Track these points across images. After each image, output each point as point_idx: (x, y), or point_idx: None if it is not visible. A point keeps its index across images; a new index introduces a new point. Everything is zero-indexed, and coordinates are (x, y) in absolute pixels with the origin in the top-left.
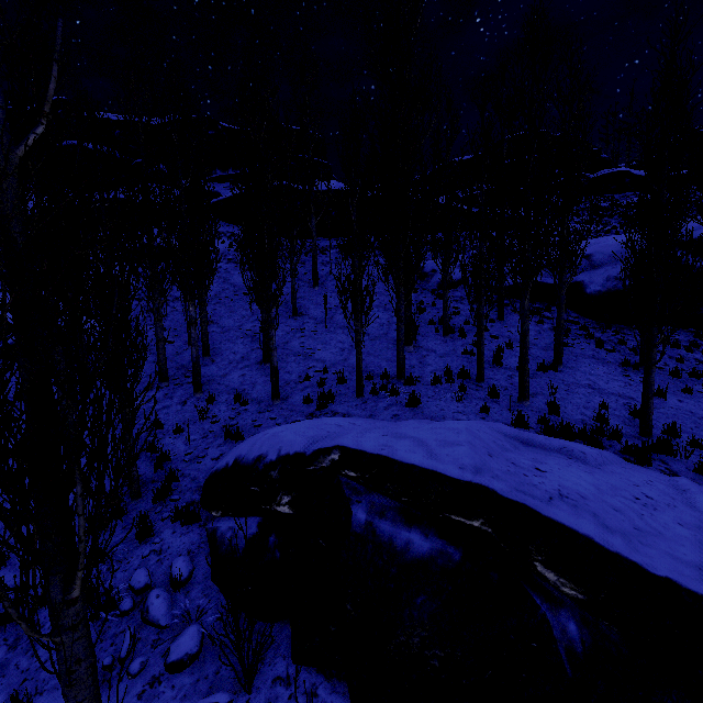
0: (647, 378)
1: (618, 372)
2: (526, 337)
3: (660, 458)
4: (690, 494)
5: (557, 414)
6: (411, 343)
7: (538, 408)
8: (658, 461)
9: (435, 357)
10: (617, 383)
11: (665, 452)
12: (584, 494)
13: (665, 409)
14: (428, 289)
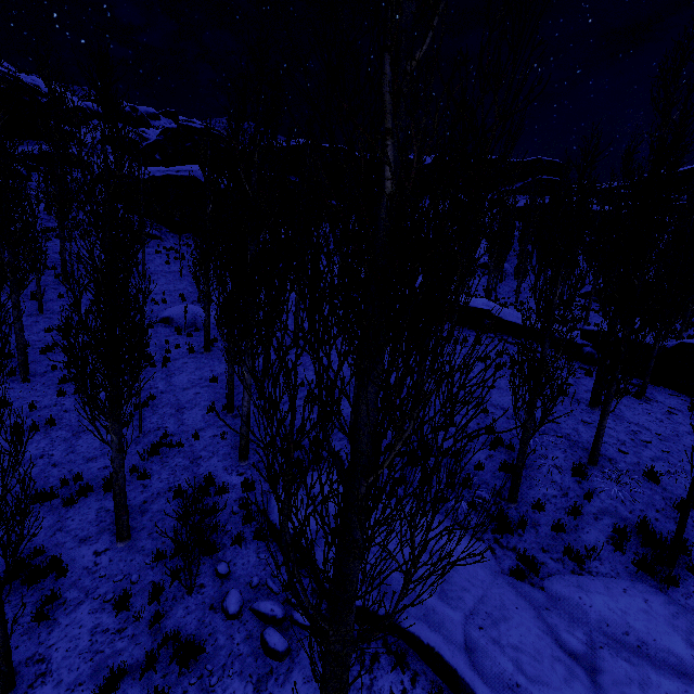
0: None
1: None
2: None
3: None
4: None
5: None
6: None
7: None
8: None
9: None
10: None
11: None
12: None
13: None
14: None
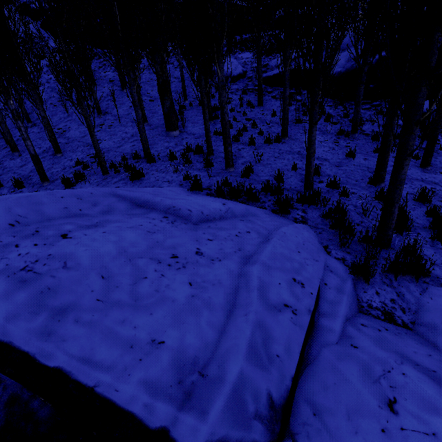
0: (309, 137)
1: (331, 140)
2: (224, 109)
3: (304, 208)
4: (266, 244)
5: (247, 177)
6: (174, 128)
7: (238, 173)
8: (299, 211)
9: (191, 139)
10: (323, 149)
11: (310, 202)
12: (76, 262)
13: (347, 166)
14: (214, 84)
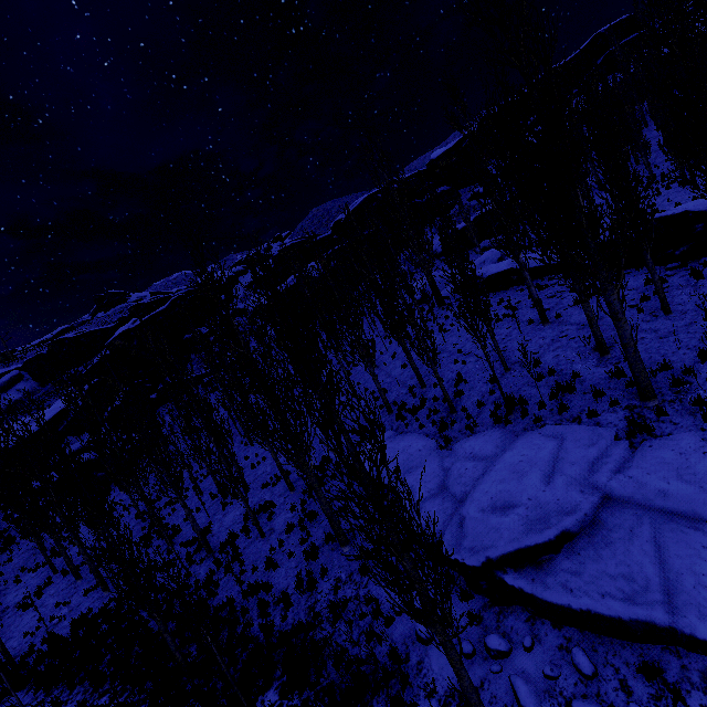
0: None
1: None
2: None
3: None
4: None
5: None
6: None
7: None
8: None
9: None
10: None
11: None
12: None
13: None
14: None
